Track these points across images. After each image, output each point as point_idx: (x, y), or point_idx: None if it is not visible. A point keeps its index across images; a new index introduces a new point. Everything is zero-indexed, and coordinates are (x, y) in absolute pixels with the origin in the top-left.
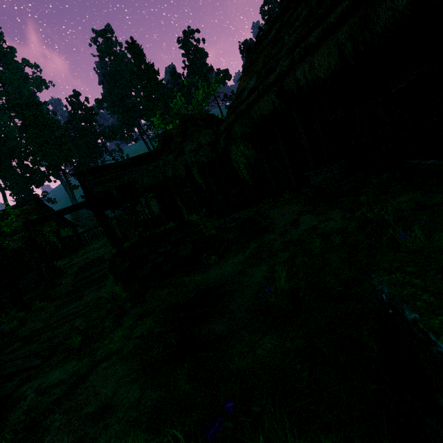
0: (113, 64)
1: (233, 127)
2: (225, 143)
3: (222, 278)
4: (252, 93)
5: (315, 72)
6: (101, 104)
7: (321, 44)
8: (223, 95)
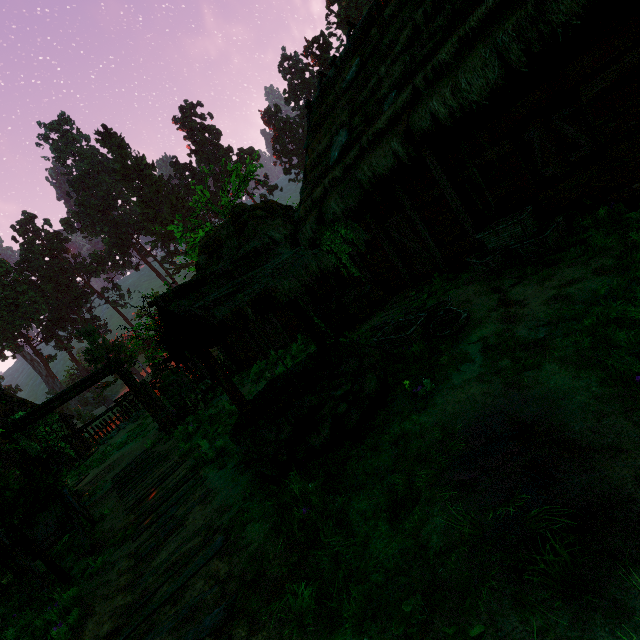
0: (80, 166)
1: (325, 204)
2: (315, 230)
3: (482, 405)
4: (342, 153)
5: (463, 95)
6: (71, 225)
7: (462, 59)
8: (255, 181)
